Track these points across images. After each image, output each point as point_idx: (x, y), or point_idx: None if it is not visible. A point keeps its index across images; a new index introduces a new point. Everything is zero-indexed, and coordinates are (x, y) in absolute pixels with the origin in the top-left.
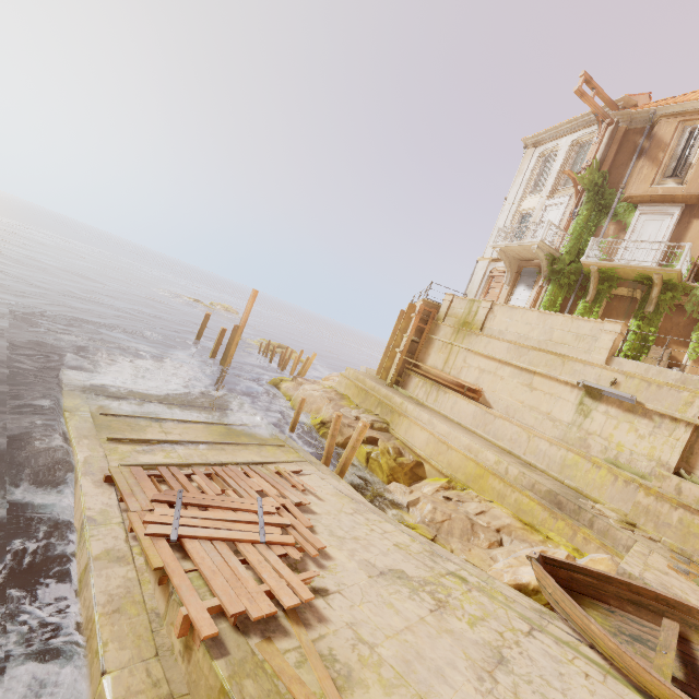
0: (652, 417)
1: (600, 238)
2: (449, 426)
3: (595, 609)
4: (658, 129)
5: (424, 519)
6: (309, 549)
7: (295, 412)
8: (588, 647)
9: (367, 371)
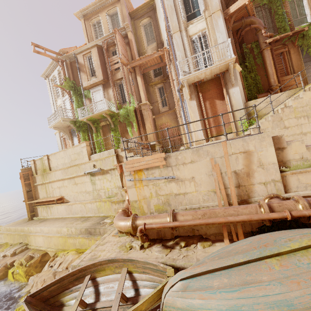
0: (109, 172)
1: (80, 108)
2: (50, 226)
3: (66, 296)
4: (78, 59)
5: None
6: None
7: None
8: None
9: None
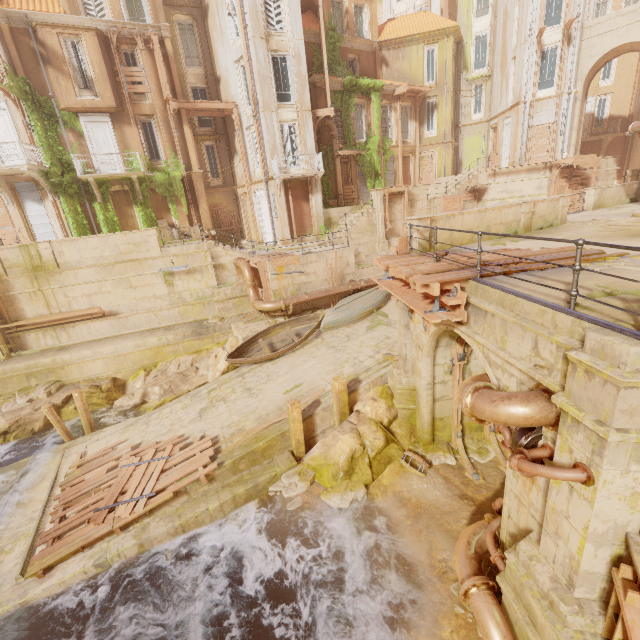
0: (198, 270)
1: (79, 155)
2: (111, 345)
3: (246, 355)
4: (44, 38)
5: (161, 395)
6: (179, 440)
7: None
8: (253, 365)
9: None
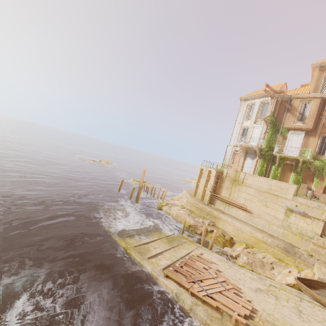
0: (311, 218)
1: (279, 145)
2: (240, 223)
3: (314, 290)
4: (293, 103)
5: (245, 262)
6: (236, 288)
7: (183, 225)
8: (315, 301)
9: (188, 193)
